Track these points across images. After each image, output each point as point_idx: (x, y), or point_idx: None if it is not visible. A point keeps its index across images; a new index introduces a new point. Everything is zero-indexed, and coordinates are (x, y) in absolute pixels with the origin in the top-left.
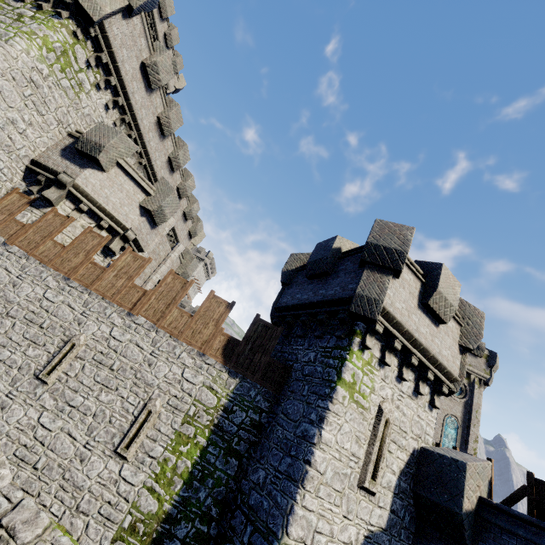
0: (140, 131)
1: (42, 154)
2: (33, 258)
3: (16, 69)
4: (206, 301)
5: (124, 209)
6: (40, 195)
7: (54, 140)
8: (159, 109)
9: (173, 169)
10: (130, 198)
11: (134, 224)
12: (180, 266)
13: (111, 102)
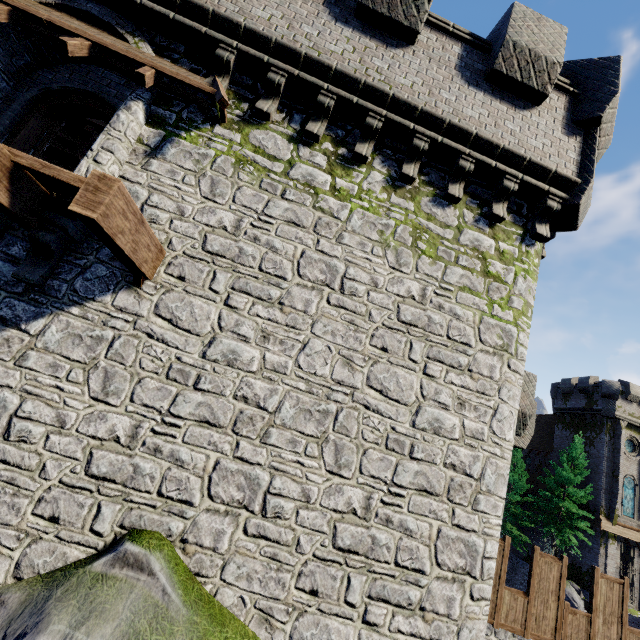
0: None
1: None
2: (500, 629)
3: None
4: None
5: None
6: None
7: None
8: None
9: None
10: None
11: None
12: None
13: None
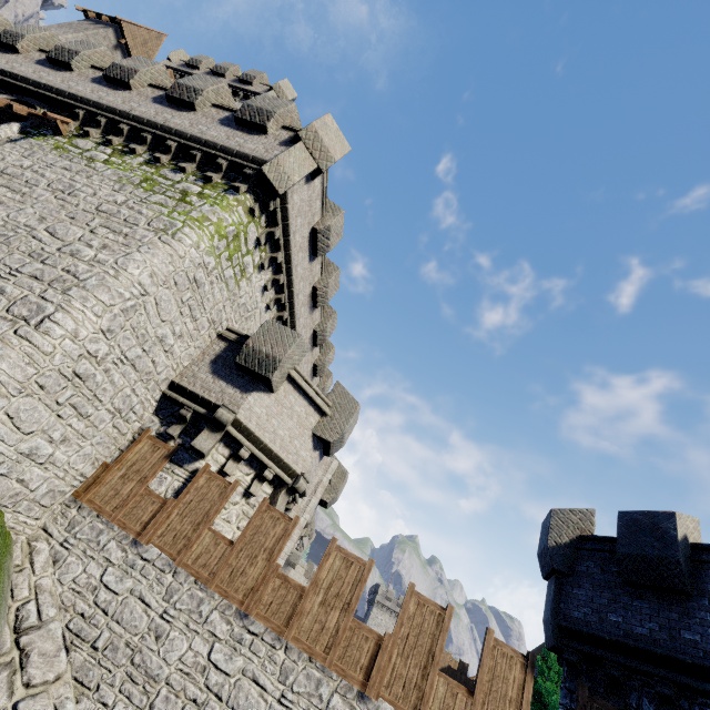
0: (294, 309)
1: (184, 371)
2: (183, 570)
3: (181, 270)
4: (486, 657)
5: (294, 443)
6: (182, 439)
7: (200, 347)
8: (316, 276)
9: (316, 344)
10: (301, 425)
11: (306, 464)
12: (328, 489)
13: (270, 281)
